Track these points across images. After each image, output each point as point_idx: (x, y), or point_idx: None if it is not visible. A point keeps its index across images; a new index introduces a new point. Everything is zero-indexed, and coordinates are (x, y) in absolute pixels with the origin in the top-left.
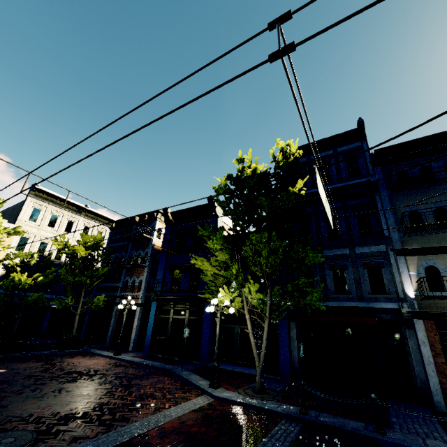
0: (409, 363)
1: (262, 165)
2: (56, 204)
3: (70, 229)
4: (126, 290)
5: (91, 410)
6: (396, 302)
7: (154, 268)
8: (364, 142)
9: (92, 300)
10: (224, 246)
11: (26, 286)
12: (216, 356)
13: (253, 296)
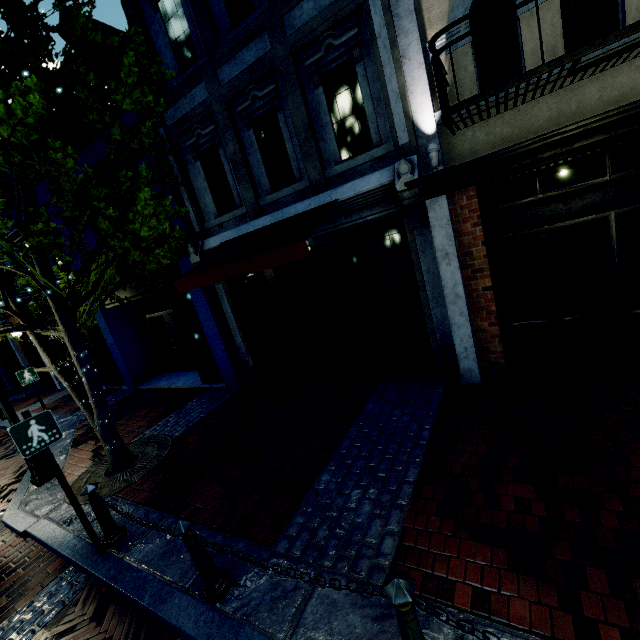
0: (422, 306)
1: None
2: None
3: None
4: None
5: None
6: (389, 166)
7: None
8: None
9: None
10: None
11: None
12: None
13: None
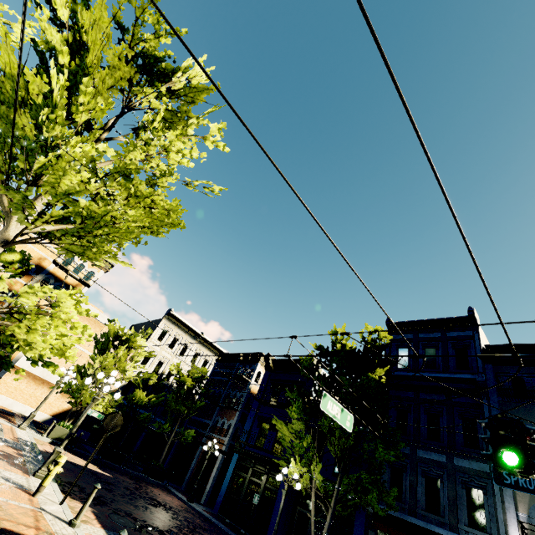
0: None
1: (353, 342)
2: (180, 328)
3: (184, 352)
4: (215, 430)
5: (165, 530)
6: None
7: (245, 414)
8: (476, 332)
9: (183, 432)
10: (301, 415)
11: (142, 403)
12: (274, 532)
13: (316, 476)
